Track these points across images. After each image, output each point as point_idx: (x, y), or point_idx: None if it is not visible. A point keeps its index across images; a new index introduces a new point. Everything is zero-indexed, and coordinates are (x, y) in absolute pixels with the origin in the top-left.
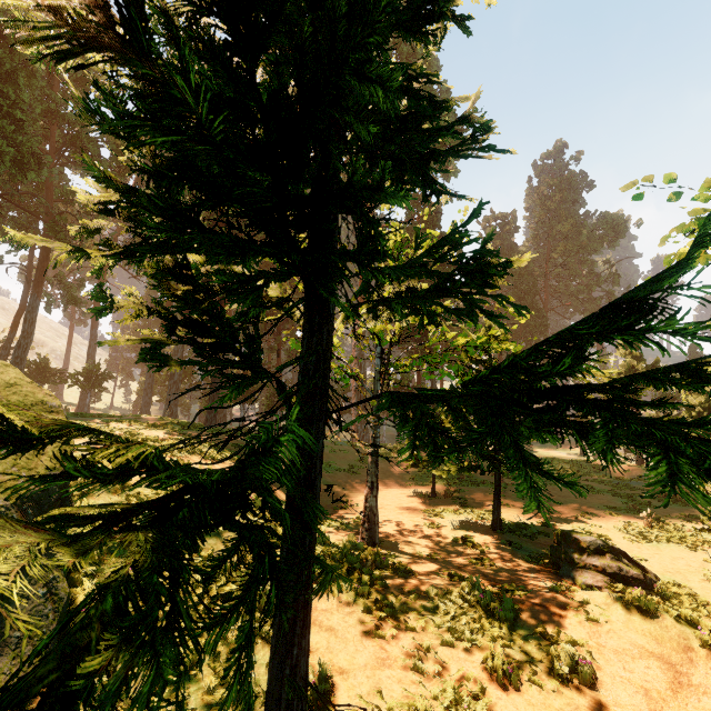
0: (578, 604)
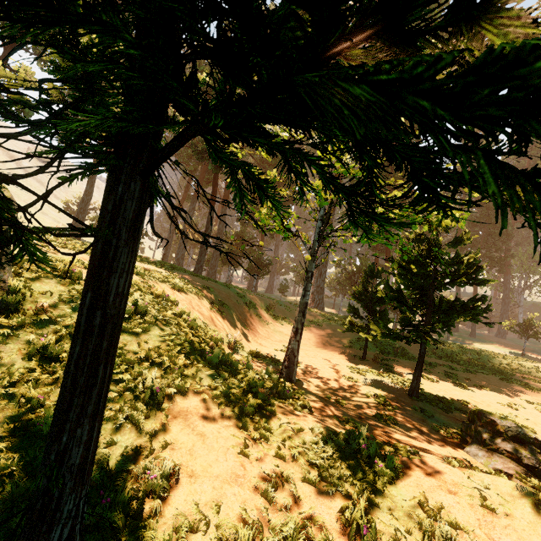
0: (474, 485)
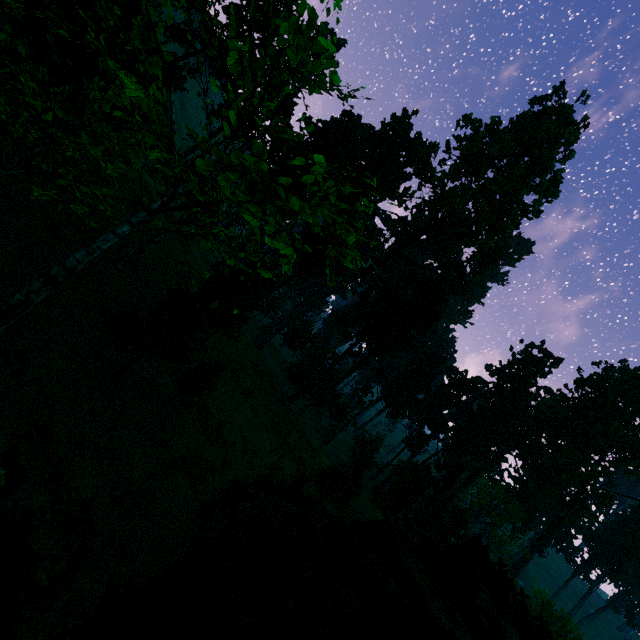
0: None
